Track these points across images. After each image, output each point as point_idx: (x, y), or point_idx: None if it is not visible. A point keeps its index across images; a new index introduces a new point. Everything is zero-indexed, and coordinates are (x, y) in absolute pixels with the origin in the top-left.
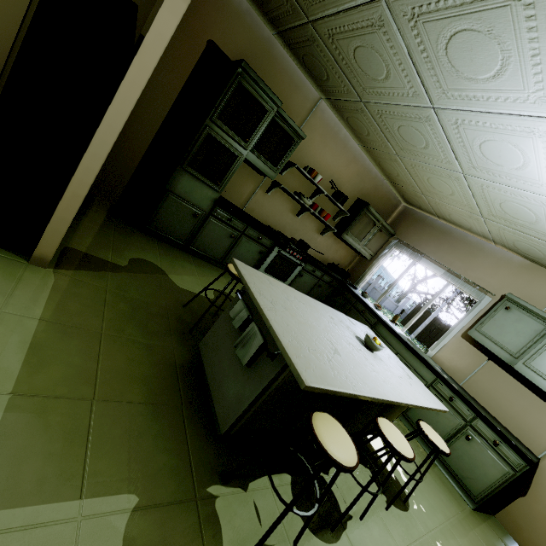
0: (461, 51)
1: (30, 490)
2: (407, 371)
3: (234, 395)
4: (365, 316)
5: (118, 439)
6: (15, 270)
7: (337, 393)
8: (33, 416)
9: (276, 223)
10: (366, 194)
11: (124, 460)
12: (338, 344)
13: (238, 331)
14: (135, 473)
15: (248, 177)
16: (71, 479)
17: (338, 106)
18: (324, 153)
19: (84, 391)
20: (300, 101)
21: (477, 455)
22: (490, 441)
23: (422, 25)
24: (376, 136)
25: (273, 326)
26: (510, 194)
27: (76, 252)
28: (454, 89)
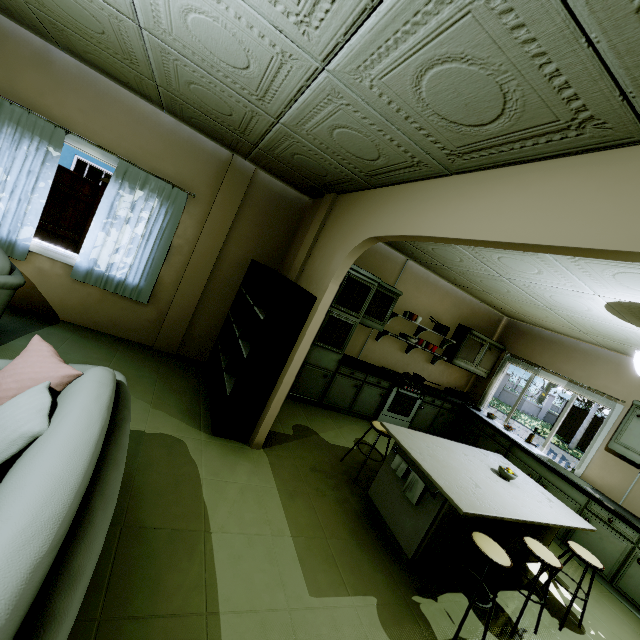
0: (509, 262)
1: (327, 589)
2: (547, 495)
3: (411, 528)
4: (497, 440)
5: (350, 563)
6: (249, 455)
7: (485, 516)
8: (307, 549)
9: (388, 362)
10: (466, 318)
11: (359, 576)
12: (476, 479)
13: (400, 478)
14: (368, 584)
15: (359, 332)
16: (340, 585)
17: (424, 264)
18: (419, 296)
19: (320, 533)
20: (391, 266)
21: None
22: None
23: (478, 250)
24: (463, 281)
25: (429, 473)
26: (593, 322)
27: None
28: (513, 273)
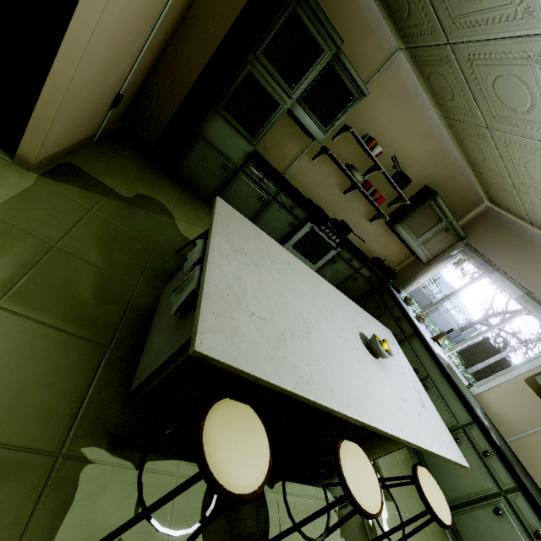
0: None
1: None
2: (423, 397)
3: (157, 349)
4: (400, 324)
5: None
6: None
7: (260, 381)
8: None
9: (319, 197)
10: (437, 182)
11: None
12: (318, 329)
13: None
14: None
15: (294, 138)
16: None
17: (419, 57)
18: (392, 121)
19: None
20: (372, 50)
21: (504, 539)
22: (529, 528)
23: None
24: (462, 99)
25: (208, 269)
26: None
27: (77, 169)
28: None
